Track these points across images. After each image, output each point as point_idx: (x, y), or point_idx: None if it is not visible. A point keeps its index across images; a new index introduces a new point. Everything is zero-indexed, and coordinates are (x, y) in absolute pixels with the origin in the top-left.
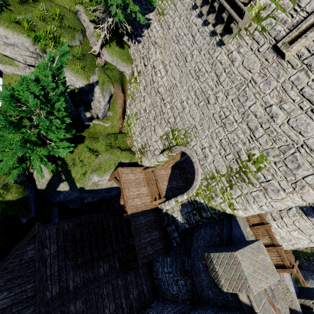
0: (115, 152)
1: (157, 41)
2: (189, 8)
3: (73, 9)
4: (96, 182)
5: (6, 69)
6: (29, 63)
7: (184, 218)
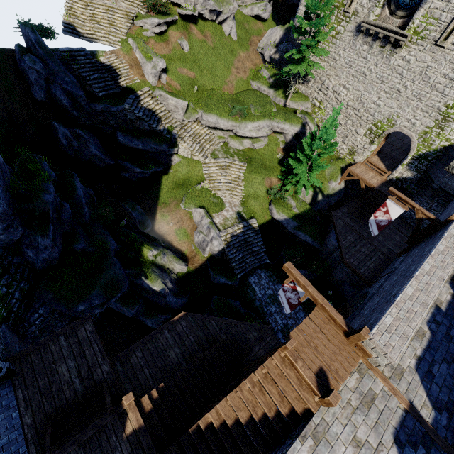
0: (334, 163)
1: (328, 74)
2: (351, 42)
3: (250, 87)
4: (333, 188)
5: (258, 146)
6: (268, 134)
7: (414, 172)
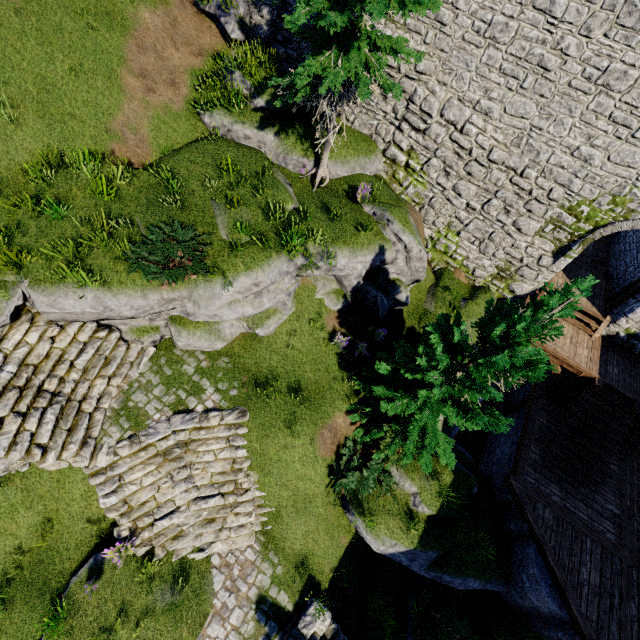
0: (470, 311)
1: (424, 68)
2: None
3: (201, 130)
4: None
5: (269, 330)
6: (292, 291)
7: None
